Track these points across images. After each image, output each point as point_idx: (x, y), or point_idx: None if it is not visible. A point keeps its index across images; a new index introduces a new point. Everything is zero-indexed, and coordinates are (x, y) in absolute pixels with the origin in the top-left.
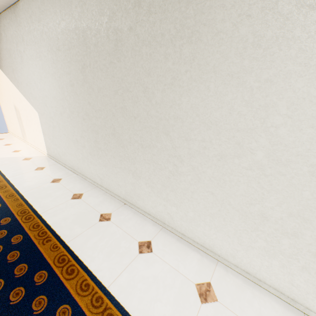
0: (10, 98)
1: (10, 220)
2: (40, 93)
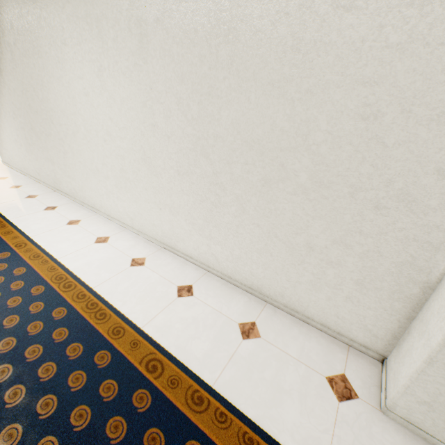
0: None
1: None
2: None
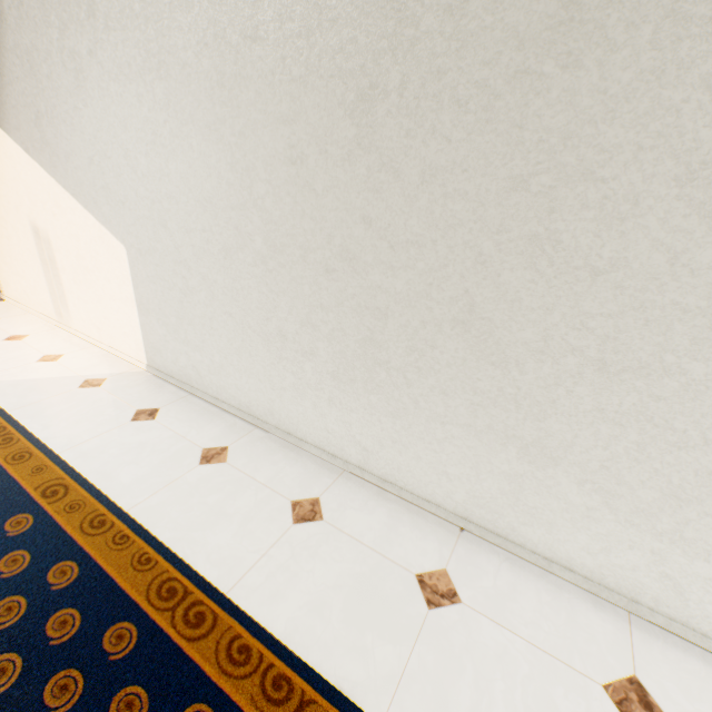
0: (16, 204)
1: (137, 637)
2: (145, 186)
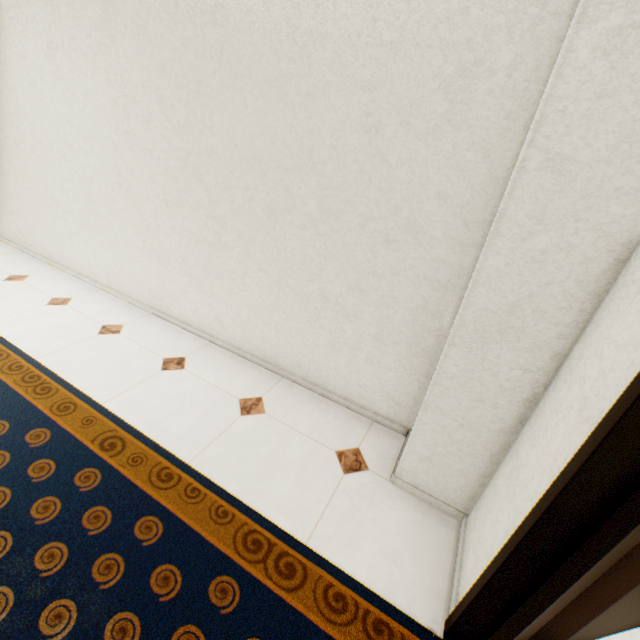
0: None
1: None
2: None
